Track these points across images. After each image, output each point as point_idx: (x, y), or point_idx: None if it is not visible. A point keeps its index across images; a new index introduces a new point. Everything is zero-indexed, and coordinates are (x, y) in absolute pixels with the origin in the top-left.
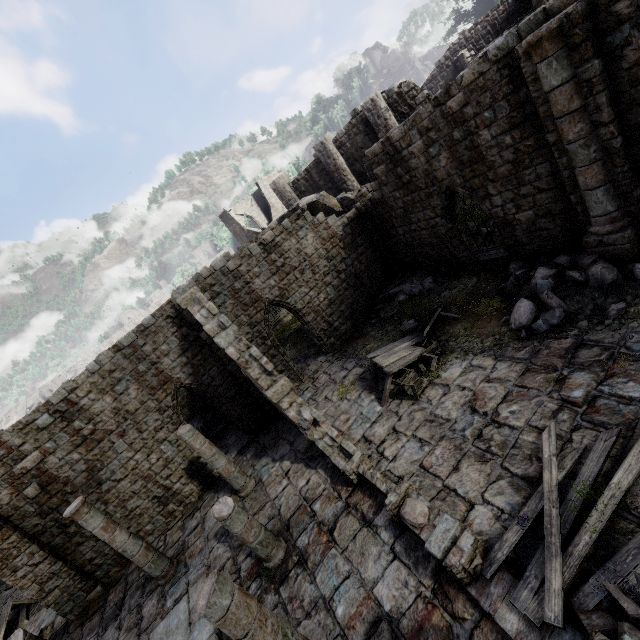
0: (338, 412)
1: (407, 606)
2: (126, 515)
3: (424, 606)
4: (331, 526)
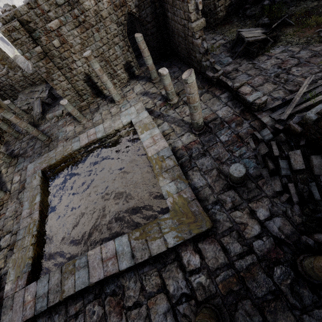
0: None
1: (228, 116)
2: (96, 76)
3: (235, 116)
4: (199, 96)
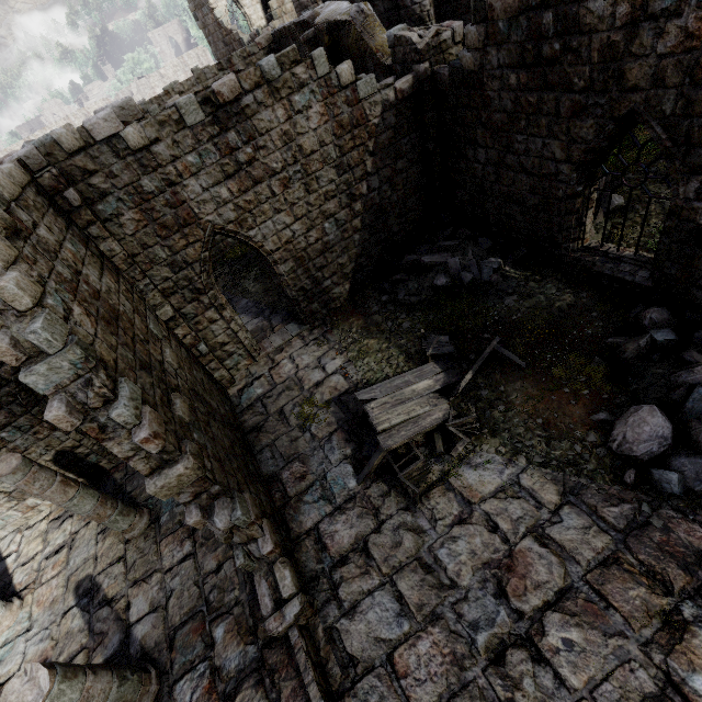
0: (292, 453)
1: None
2: None
3: None
4: (228, 692)
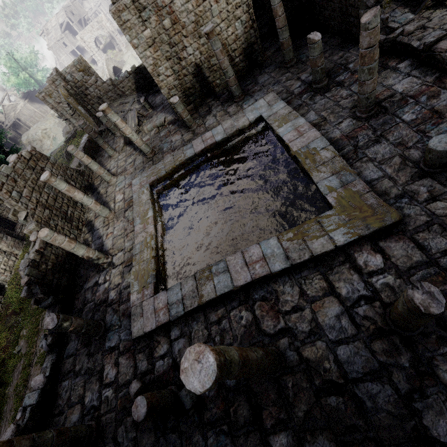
0: None
1: (414, 88)
2: (209, 68)
3: (426, 87)
4: None
